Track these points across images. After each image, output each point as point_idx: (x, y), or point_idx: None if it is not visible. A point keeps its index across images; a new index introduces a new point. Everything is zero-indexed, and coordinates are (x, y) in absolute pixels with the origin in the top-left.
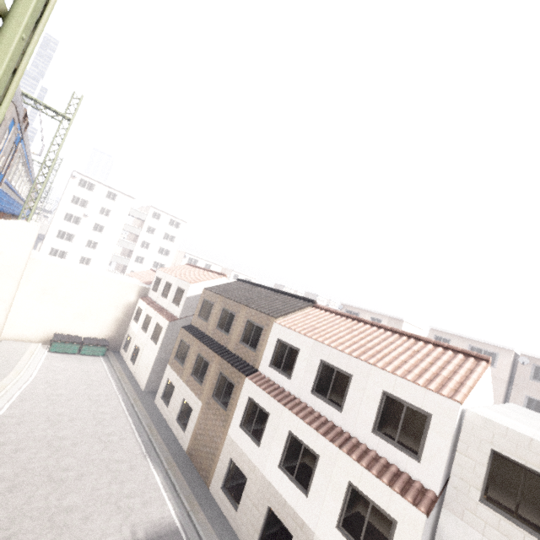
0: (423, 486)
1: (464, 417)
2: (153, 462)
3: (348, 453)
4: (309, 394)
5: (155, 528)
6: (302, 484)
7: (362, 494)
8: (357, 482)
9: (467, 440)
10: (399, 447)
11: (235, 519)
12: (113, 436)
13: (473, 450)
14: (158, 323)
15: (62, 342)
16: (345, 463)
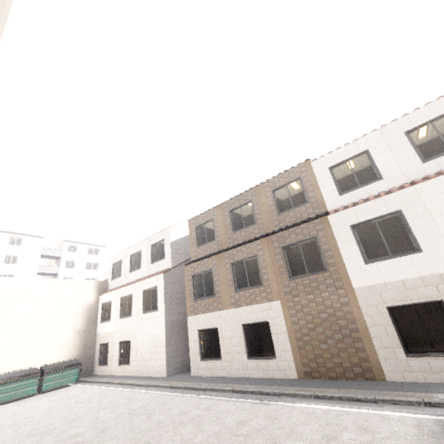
0: None
1: None
2: (283, 402)
3: None
4: (422, 165)
5: (441, 439)
6: None
7: None
8: None
9: None
10: None
11: None
12: (190, 412)
13: None
14: (146, 289)
15: (8, 383)
16: None
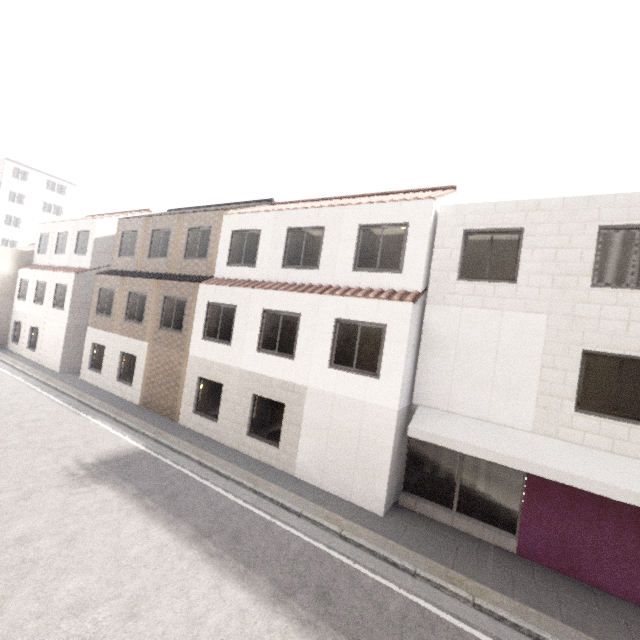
0: (407, 292)
1: (438, 214)
2: (92, 417)
3: (331, 294)
4: (280, 270)
5: (110, 454)
6: (287, 352)
7: (350, 322)
8: (343, 314)
9: (442, 233)
10: (381, 271)
11: (217, 430)
12: (20, 406)
13: (449, 239)
14: (58, 283)
15: None
16: (329, 304)
